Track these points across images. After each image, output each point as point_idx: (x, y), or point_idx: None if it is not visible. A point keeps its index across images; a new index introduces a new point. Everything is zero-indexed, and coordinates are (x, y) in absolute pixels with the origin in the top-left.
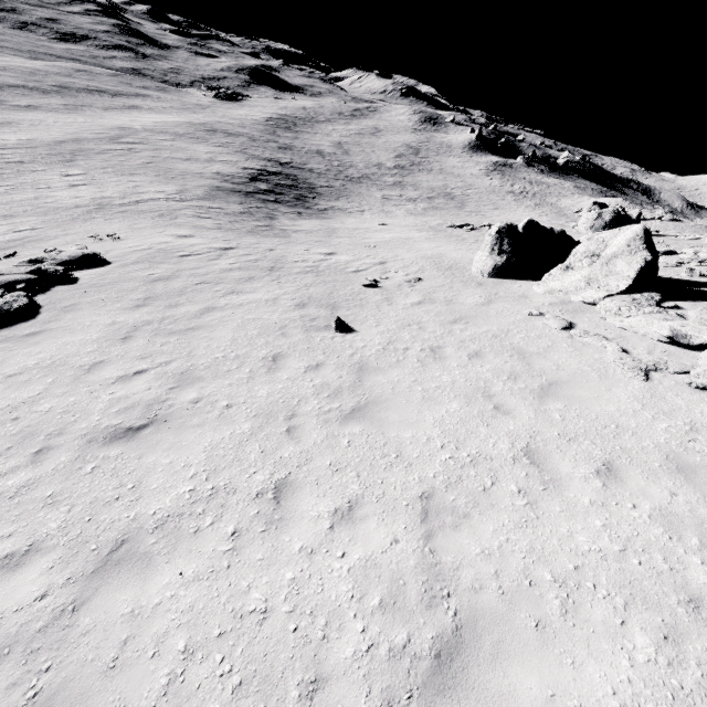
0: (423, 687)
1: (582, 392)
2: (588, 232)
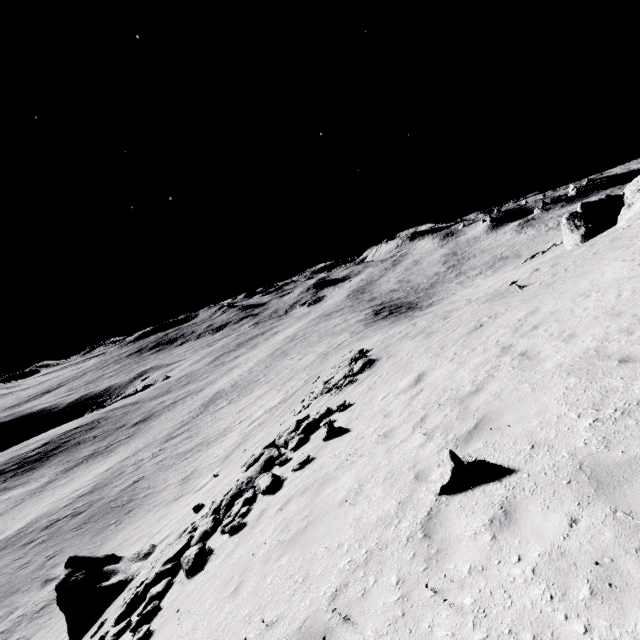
0: None
1: None
2: None
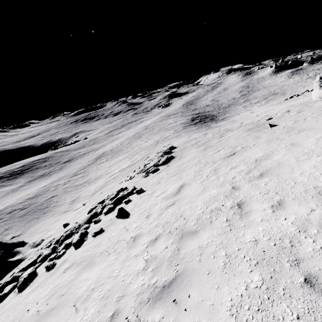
0: None
1: None
2: None
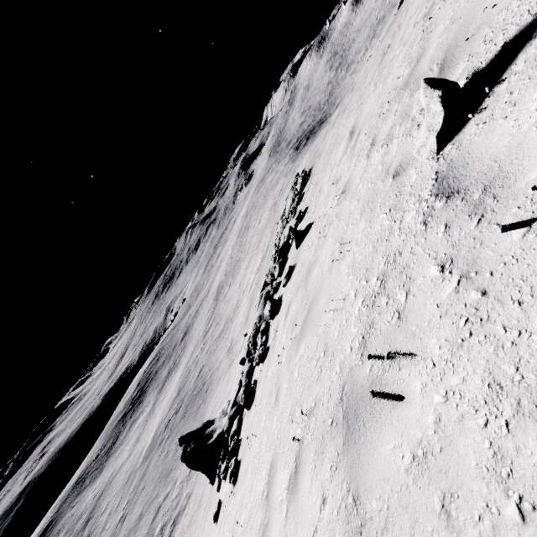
0: None
1: None
2: None
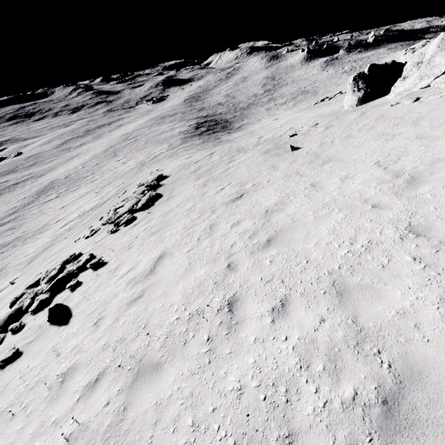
0: (406, 188)
1: (437, 113)
2: None
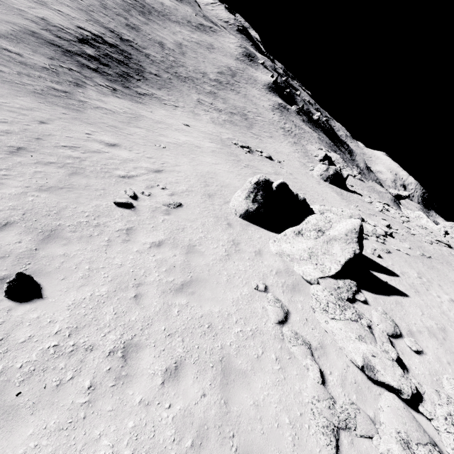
0: None
1: None
2: (318, 178)
